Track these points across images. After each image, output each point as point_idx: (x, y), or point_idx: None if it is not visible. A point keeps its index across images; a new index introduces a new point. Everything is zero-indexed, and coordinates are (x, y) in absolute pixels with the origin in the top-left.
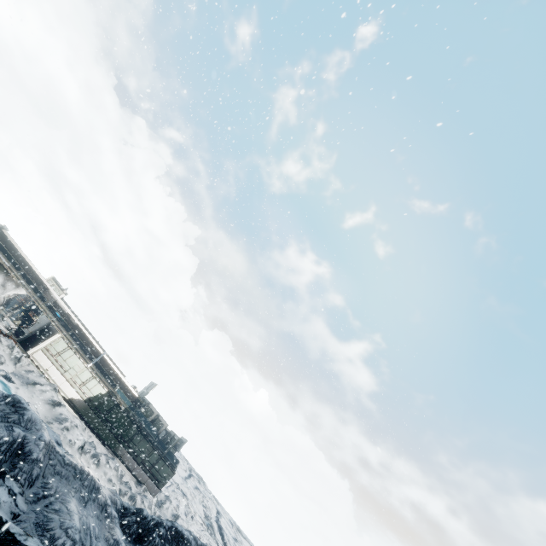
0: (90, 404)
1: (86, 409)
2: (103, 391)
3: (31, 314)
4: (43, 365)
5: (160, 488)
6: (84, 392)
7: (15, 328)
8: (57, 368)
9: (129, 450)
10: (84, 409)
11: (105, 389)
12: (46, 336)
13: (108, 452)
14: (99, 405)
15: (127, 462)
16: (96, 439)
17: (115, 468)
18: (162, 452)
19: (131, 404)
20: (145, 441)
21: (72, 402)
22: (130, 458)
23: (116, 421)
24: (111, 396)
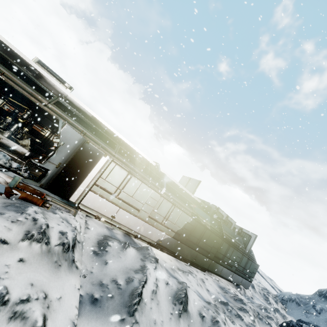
0: (180, 239)
1: (177, 245)
2: (188, 219)
3: (36, 128)
4: (105, 212)
5: (251, 281)
6: (168, 228)
7: (26, 151)
8: (126, 211)
9: (224, 265)
10: (174, 246)
11: (189, 216)
12: (86, 165)
13: (210, 276)
14: (189, 236)
15: (225, 275)
16: (199, 273)
17: (254, 317)
18: (244, 252)
19: (209, 218)
20: (235, 251)
21: (159, 244)
22: (226, 271)
23: (208, 244)
24: (197, 221)
